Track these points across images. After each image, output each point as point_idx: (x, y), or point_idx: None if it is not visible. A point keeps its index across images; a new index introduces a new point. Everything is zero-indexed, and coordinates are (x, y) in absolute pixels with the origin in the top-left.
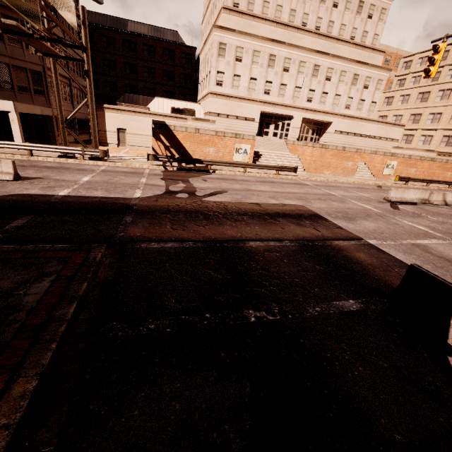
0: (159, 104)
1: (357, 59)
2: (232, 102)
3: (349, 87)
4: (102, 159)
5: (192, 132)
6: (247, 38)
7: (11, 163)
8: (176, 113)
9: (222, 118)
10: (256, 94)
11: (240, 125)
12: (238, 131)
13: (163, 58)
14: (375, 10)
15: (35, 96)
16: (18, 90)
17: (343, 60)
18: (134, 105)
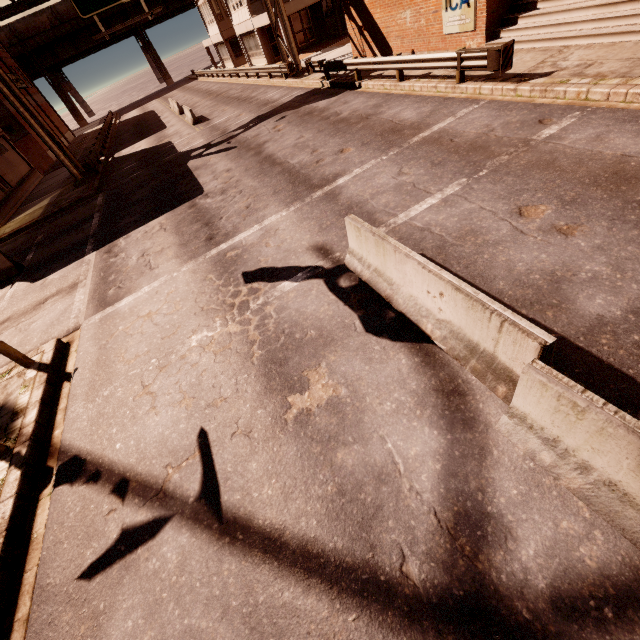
0: None
1: None
2: None
3: None
4: (301, 74)
5: None
6: None
7: (190, 112)
8: None
9: None
10: None
11: None
12: None
13: None
14: None
15: None
16: None
17: None
18: None
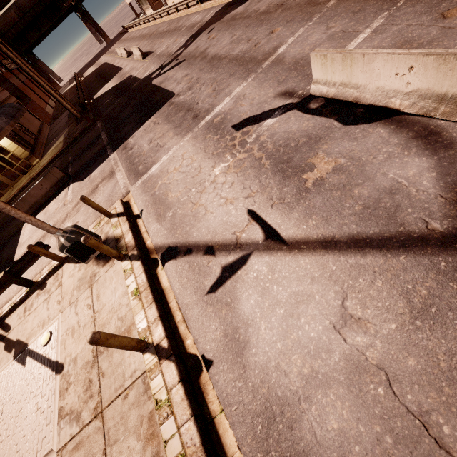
0: None
1: None
2: None
3: None
4: None
5: None
6: None
7: (138, 49)
8: None
9: None
10: None
11: None
12: None
13: None
14: None
15: None
16: None
17: None
18: None
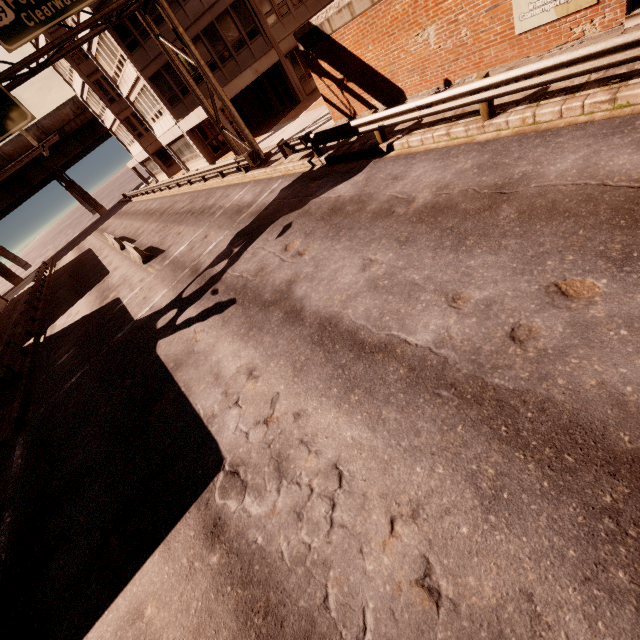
0: None
1: None
2: None
3: None
4: (265, 161)
5: (365, 9)
6: None
7: (135, 250)
8: None
9: None
10: None
11: None
12: None
13: None
14: None
15: (252, 44)
16: (236, 52)
17: None
18: None
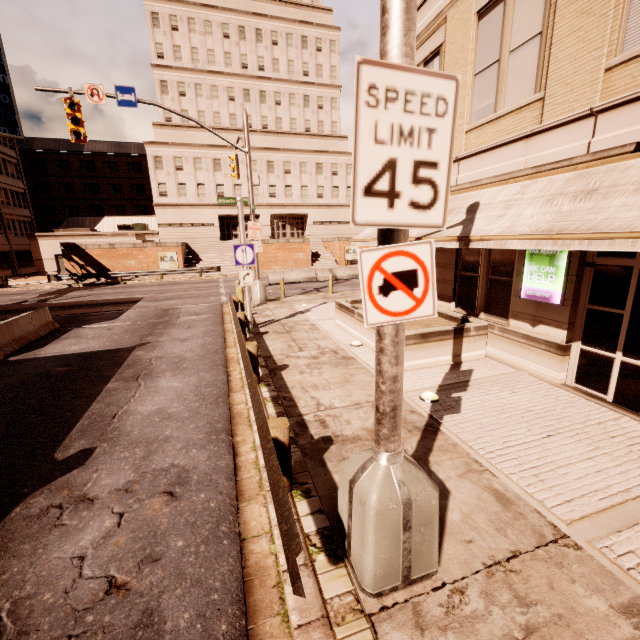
0: (109, 223)
1: (318, 148)
2: (182, 211)
3: (315, 177)
4: (4, 287)
5: (107, 248)
6: (184, 148)
7: None
8: (124, 230)
9: (174, 228)
10: (208, 199)
11: (198, 232)
12: (197, 239)
13: (129, 172)
14: (324, 101)
15: None
16: None
17: (298, 152)
18: (73, 229)
